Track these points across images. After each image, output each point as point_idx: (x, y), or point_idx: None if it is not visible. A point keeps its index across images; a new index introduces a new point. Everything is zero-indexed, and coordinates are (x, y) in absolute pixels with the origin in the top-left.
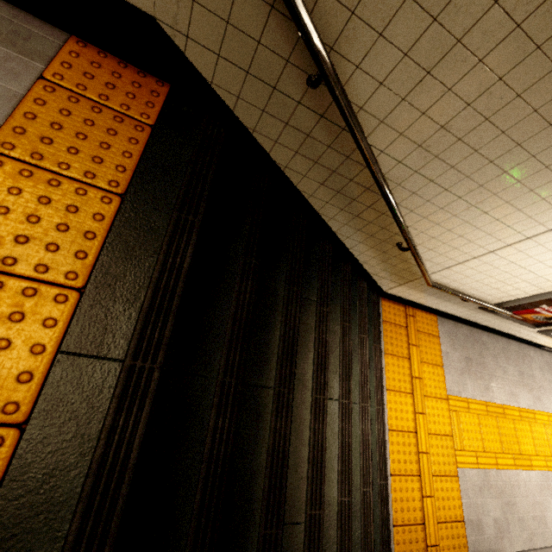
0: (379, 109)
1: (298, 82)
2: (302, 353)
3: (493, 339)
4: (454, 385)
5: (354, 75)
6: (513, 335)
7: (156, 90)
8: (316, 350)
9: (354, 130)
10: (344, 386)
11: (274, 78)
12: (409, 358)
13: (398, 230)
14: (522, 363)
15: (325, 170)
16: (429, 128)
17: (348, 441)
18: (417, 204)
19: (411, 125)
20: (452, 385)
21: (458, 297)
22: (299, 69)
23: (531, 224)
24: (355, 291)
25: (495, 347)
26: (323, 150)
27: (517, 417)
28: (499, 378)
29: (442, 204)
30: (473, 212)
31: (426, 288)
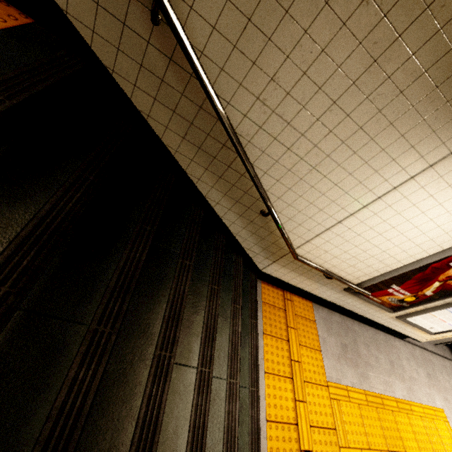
0: (217, 55)
1: (144, 19)
2: (152, 301)
3: (363, 328)
4: (332, 370)
5: (190, 16)
6: (378, 323)
7: (16, 17)
8: (170, 301)
9: (194, 64)
10: (206, 352)
11: (123, 13)
12: (288, 340)
13: (258, 195)
14: (391, 353)
15: (184, 121)
16: (262, 79)
17: (203, 421)
18: (268, 165)
19: (247, 75)
20: (331, 371)
21: (322, 272)
22: (143, 5)
23: (363, 191)
24: (231, 264)
25: (366, 335)
26: (178, 98)
27: (396, 408)
28: (373, 366)
29: (288, 166)
30: (316, 176)
31: (295, 266)
